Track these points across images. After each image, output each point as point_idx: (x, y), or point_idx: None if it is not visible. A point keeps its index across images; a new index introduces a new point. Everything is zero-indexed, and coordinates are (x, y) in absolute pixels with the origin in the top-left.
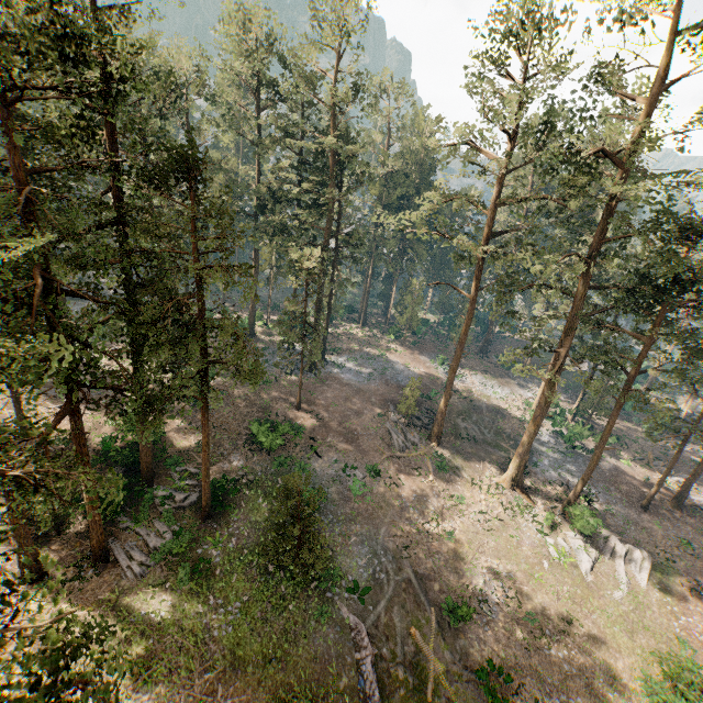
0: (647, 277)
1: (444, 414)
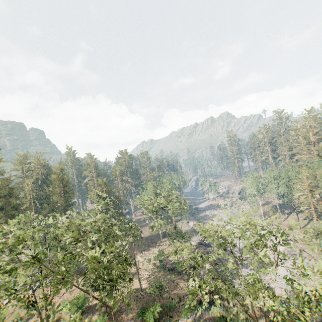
0: None
1: None
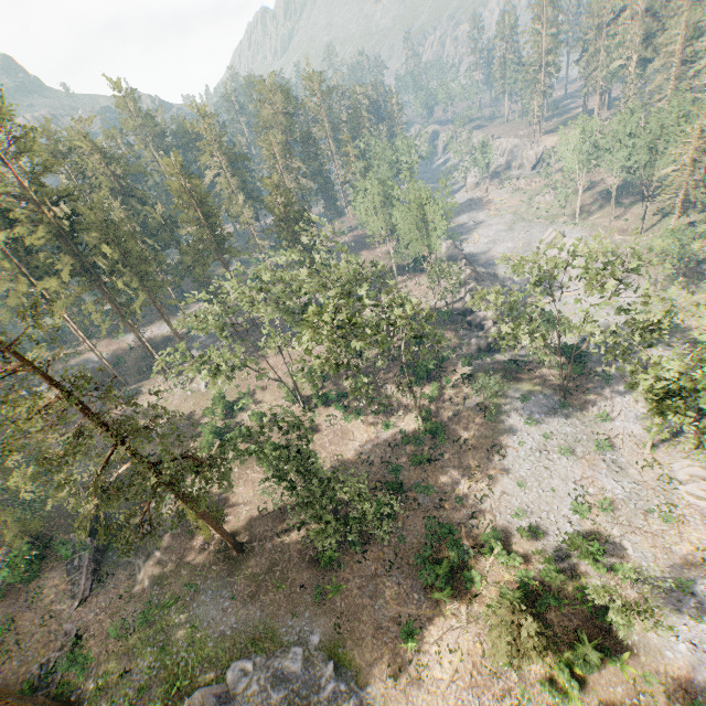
0: (103, 256)
1: (112, 371)
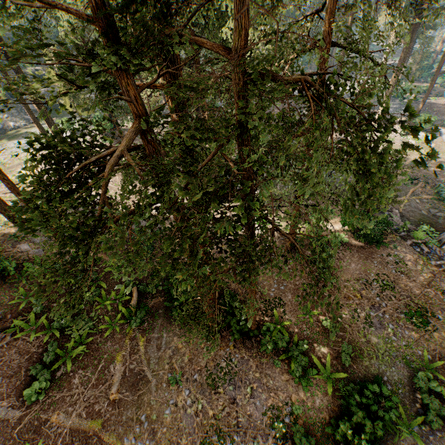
0: None
1: None
